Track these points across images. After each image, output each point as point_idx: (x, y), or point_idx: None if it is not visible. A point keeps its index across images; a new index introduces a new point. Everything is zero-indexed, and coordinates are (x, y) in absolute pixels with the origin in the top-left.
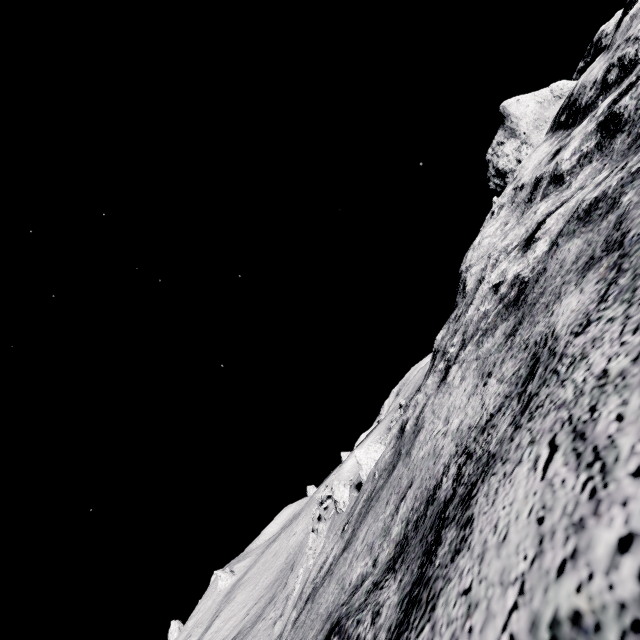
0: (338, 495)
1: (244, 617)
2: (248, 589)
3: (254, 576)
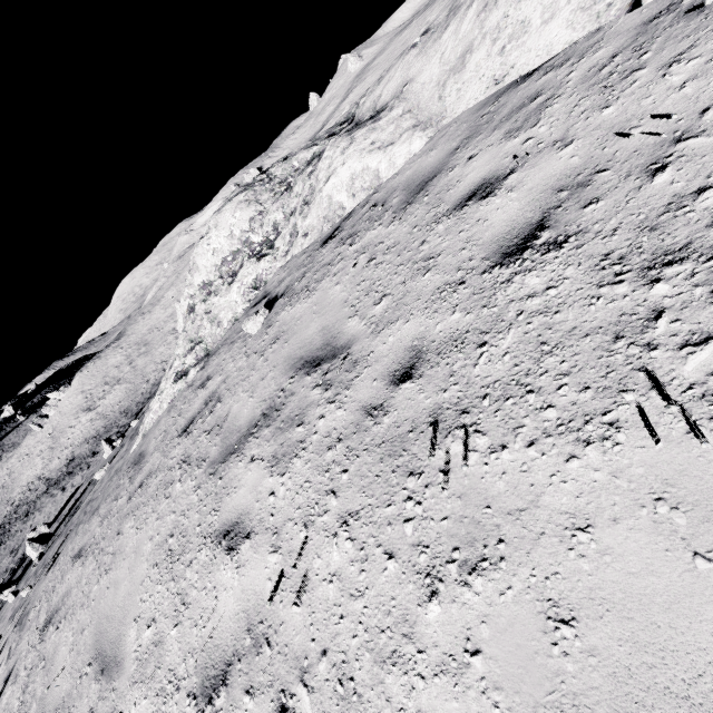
0: None
1: None
2: (377, 73)
3: (383, 63)
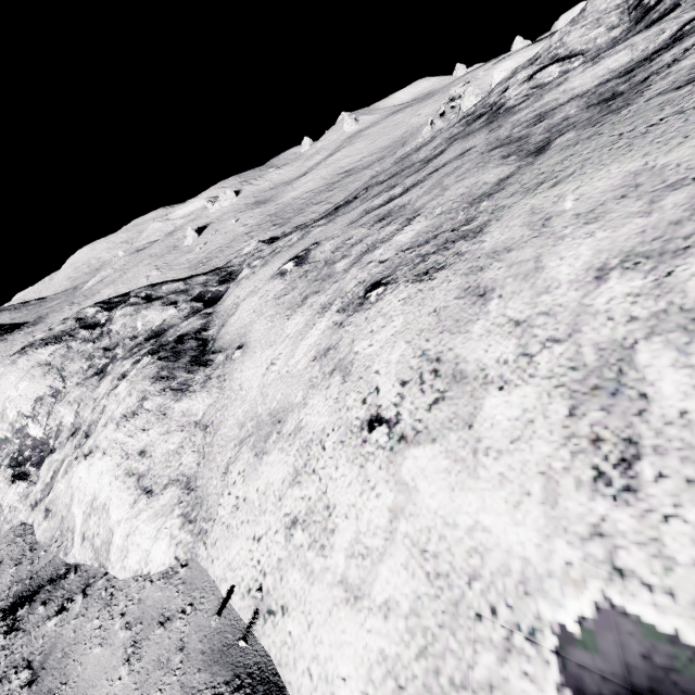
0: (465, 104)
1: (358, 161)
2: (366, 143)
3: (373, 135)
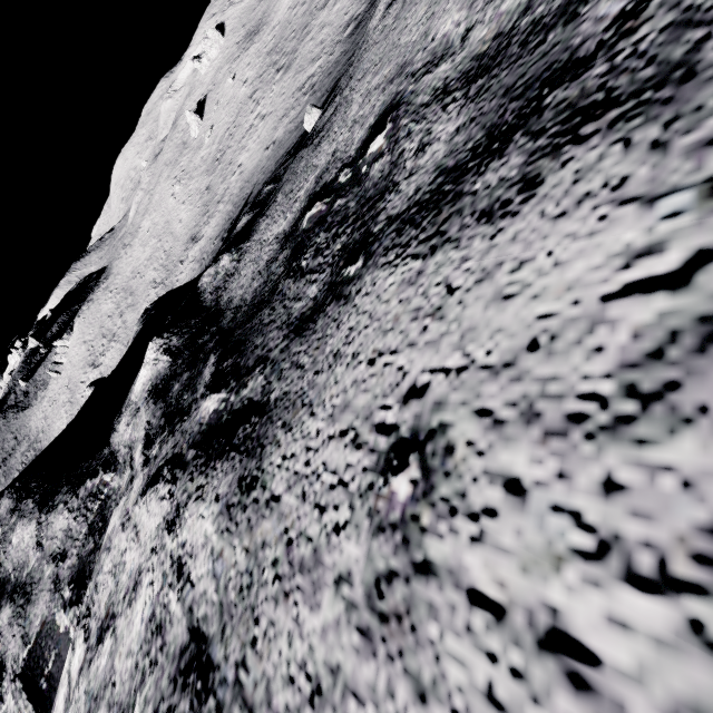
0: None
1: None
2: None
3: None
